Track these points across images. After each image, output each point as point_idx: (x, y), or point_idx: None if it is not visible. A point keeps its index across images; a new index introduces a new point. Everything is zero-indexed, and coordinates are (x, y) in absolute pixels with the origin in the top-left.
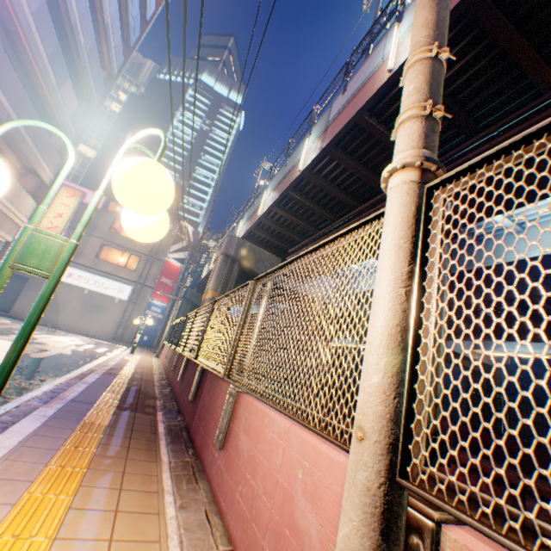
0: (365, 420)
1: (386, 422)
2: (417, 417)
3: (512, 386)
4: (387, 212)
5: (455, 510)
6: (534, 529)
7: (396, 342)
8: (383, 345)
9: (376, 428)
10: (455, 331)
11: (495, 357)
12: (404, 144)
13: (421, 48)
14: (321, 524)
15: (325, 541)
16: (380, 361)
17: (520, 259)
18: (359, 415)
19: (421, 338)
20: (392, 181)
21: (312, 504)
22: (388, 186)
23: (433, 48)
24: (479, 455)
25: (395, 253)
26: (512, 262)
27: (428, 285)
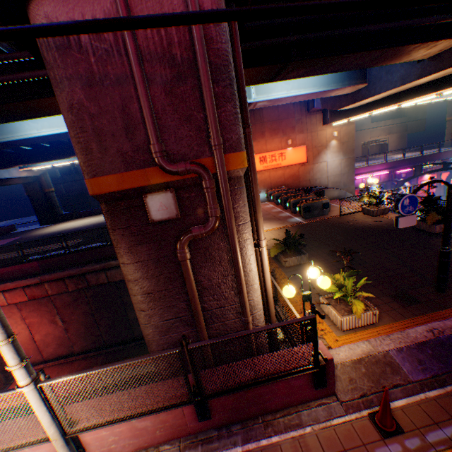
0: (55, 438)
1: (60, 433)
2: (65, 425)
3: (59, 178)
4: (30, 397)
5: (79, 432)
6: (88, 426)
7: (54, 421)
8: (51, 424)
9: (59, 436)
10: (1, 165)
11: (41, 168)
12: (22, 377)
13: (3, 338)
14: (47, 448)
15: (50, 449)
16: (52, 427)
17: (35, 137)
18: (53, 438)
19: (58, 414)
20: (25, 389)
21: (40, 448)
22: (24, 390)
23: (11, 339)
24: (79, 424)
25: (41, 407)
26: (30, 138)
27: (53, 403)
